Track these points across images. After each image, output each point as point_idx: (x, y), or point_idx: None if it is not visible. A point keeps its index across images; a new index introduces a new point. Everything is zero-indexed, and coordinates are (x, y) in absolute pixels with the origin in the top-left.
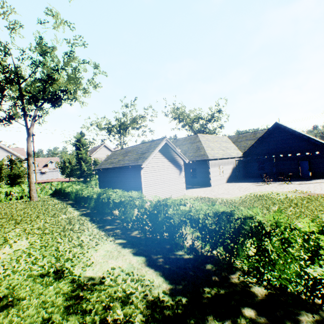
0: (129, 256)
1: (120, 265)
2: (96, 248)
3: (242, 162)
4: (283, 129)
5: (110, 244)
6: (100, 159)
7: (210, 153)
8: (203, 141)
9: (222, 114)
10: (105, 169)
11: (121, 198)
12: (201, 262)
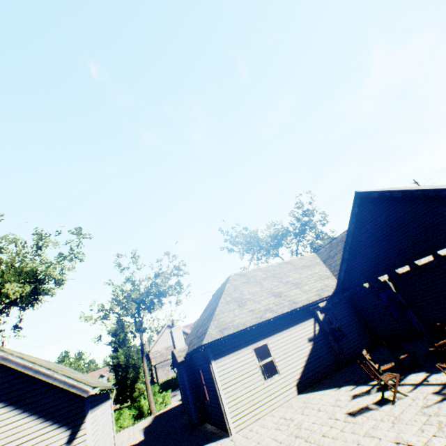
0: None
1: None
2: None
3: (344, 305)
4: (382, 199)
5: None
6: (158, 353)
7: (225, 318)
8: (231, 288)
9: (312, 214)
10: None
11: None
12: None
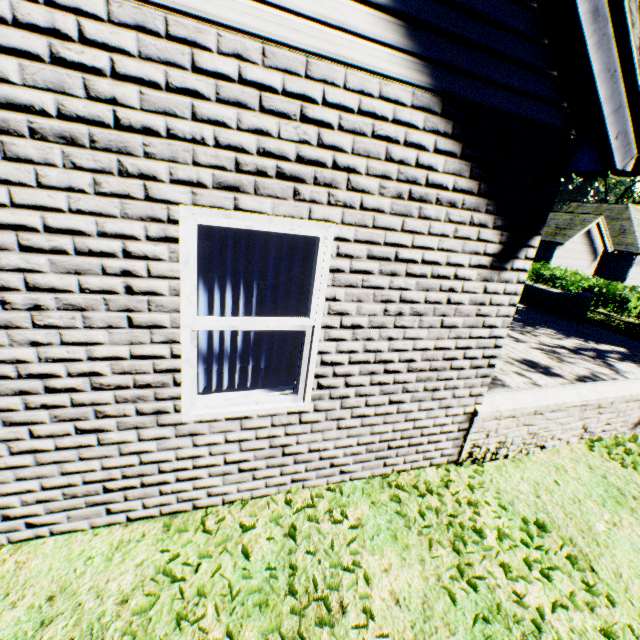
0: None
1: None
2: None
3: None
4: None
5: None
6: None
7: None
8: (635, 221)
9: None
10: None
11: (557, 273)
12: (639, 324)
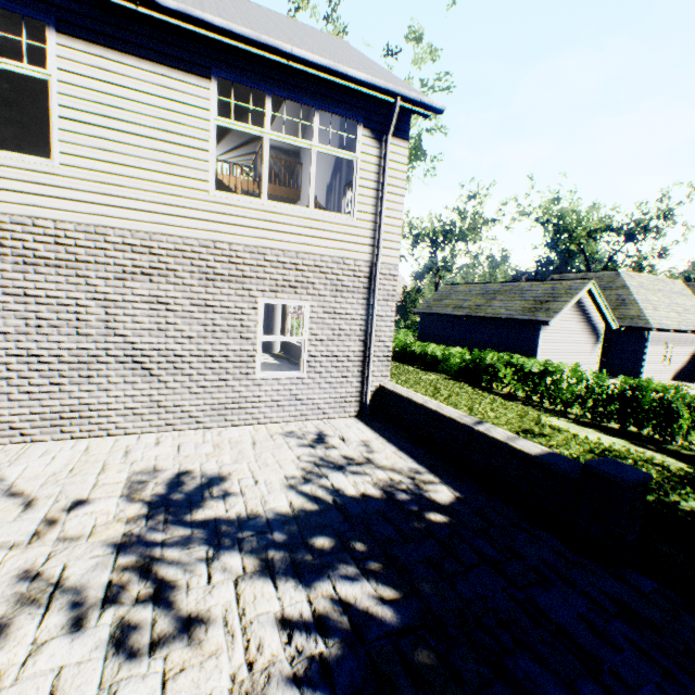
0: (601, 435)
1: (601, 439)
2: (542, 419)
3: None
4: None
5: (555, 419)
6: None
7: (652, 315)
8: (632, 288)
9: (673, 222)
10: (445, 316)
11: (547, 368)
12: None
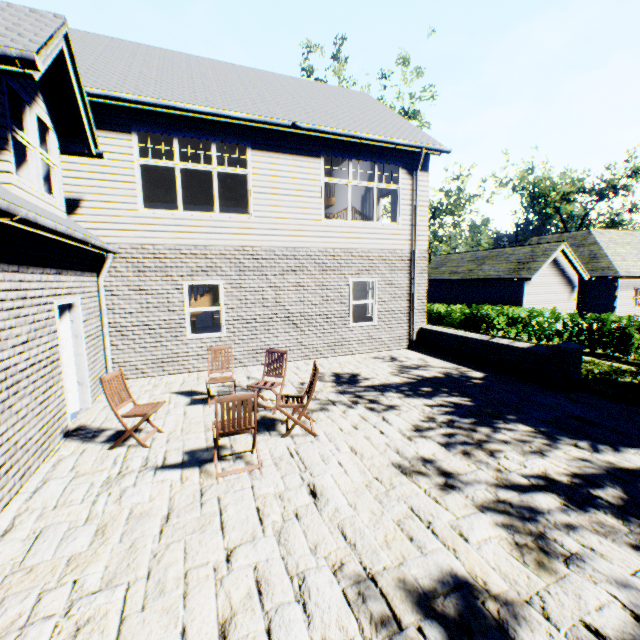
0: None
1: None
2: None
3: None
4: None
5: None
6: None
7: (620, 265)
8: (602, 243)
9: None
10: (443, 281)
11: (531, 313)
12: None
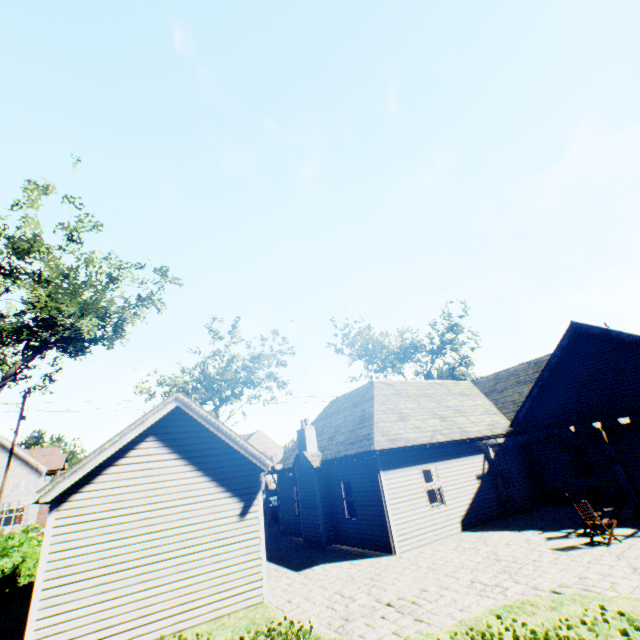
0: None
1: None
2: None
3: (514, 450)
4: (603, 339)
5: None
6: None
7: (390, 428)
8: (381, 397)
9: (461, 332)
10: None
11: None
12: None
